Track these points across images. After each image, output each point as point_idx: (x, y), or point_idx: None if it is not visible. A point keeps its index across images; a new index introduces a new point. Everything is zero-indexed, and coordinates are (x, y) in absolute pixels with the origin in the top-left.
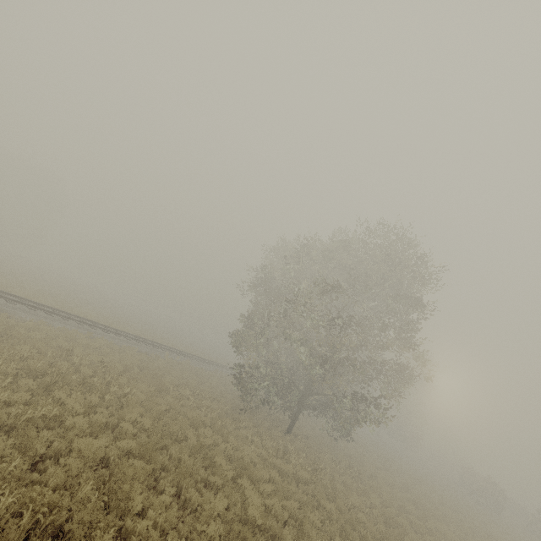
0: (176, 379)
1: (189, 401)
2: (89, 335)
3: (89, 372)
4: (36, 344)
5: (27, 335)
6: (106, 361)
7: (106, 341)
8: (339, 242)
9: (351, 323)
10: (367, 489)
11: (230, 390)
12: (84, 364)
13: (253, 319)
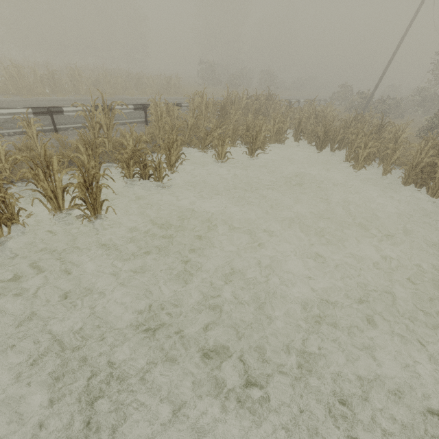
0: None
1: None
2: None
3: None
4: None
5: None
6: None
7: None
8: None
9: None
10: None
11: None
12: None
13: None
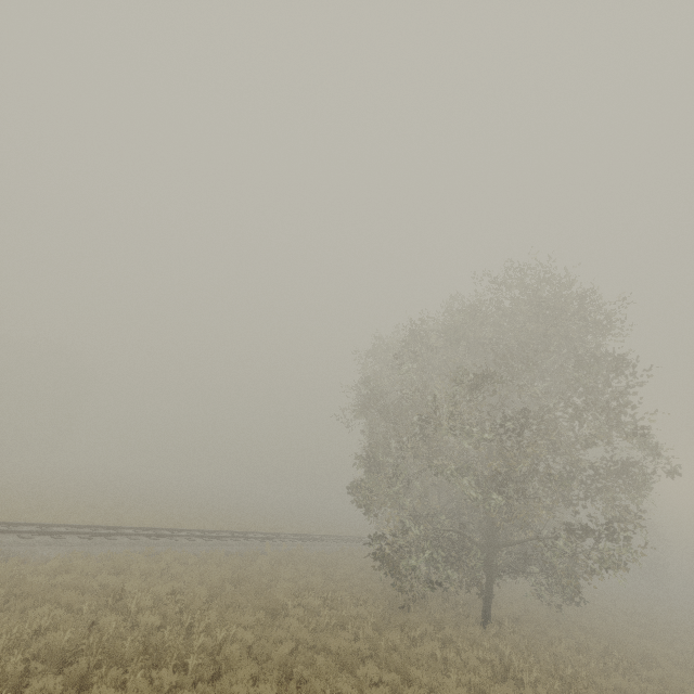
0: (291, 583)
1: (323, 619)
2: (148, 552)
3: (153, 621)
4: (63, 597)
5: (50, 584)
6: (181, 588)
7: (176, 554)
8: (462, 311)
9: (526, 418)
10: (658, 690)
11: (372, 573)
12: (146, 607)
13: (375, 457)
